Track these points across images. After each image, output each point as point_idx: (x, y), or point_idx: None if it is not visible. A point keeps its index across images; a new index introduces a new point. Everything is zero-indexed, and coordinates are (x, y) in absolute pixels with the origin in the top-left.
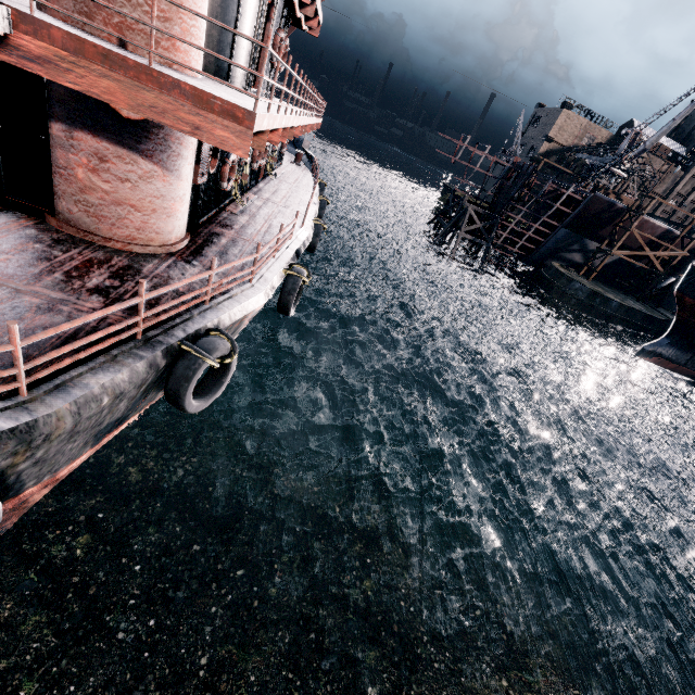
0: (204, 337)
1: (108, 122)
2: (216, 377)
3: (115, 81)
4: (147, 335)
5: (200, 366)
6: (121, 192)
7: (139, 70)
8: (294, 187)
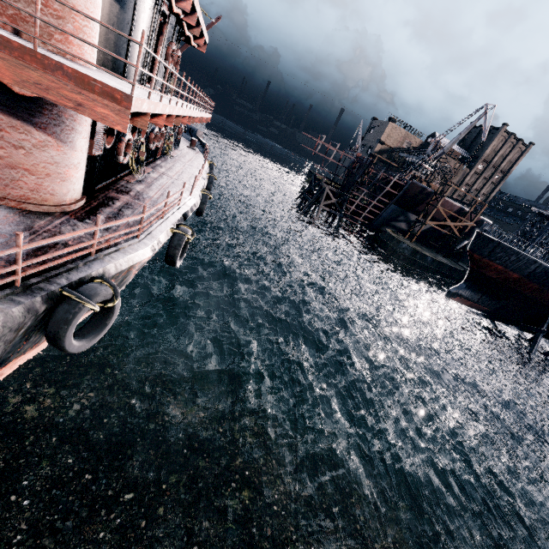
0: (87, 284)
1: (2, 96)
2: (100, 319)
3: (0, 59)
4: (26, 282)
5: (80, 310)
6: (14, 157)
7: (24, 51)
8: (188, 165)
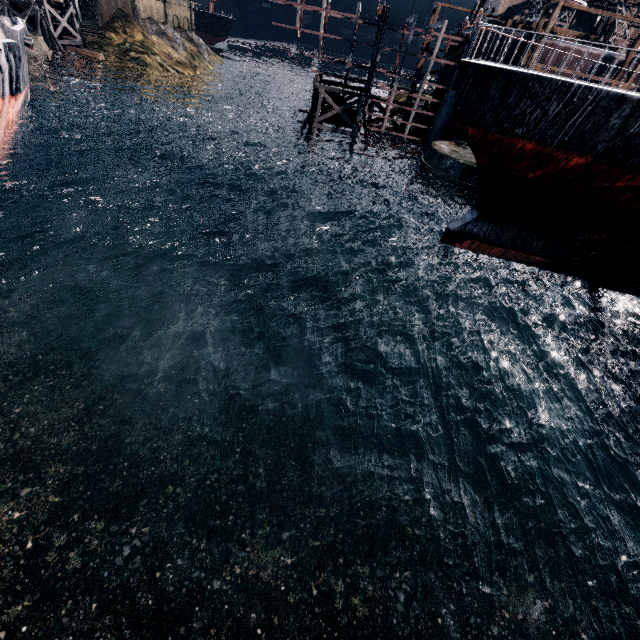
0: None
1: None
2: None
3: None
4: None
5: None
6: None
7: None
8: None
